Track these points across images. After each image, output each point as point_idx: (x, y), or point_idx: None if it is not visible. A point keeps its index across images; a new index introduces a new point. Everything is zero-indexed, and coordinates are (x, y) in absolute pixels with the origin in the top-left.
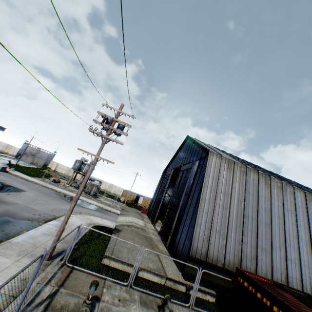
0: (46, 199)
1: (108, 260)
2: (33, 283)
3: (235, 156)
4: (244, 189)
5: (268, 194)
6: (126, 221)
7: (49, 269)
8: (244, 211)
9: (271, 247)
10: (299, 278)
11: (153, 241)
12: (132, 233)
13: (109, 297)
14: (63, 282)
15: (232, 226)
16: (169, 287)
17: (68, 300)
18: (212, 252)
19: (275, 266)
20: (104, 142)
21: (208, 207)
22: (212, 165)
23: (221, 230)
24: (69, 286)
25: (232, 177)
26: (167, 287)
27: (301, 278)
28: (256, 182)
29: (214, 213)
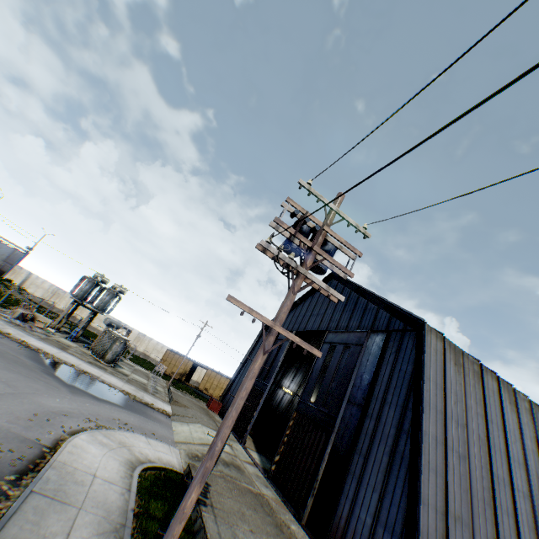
0: (7, 375)
1: None
2: None
3: None
4: (484, 413)
5: (516, 424)
6: (194, 440)
7: None
8: (491, 465)
9: None
10: None
11: (274, 510)
12: (230, 488)
13: None
14: None
15: (478, 502)
16: None
17: None
18: None
19: None
20: (298, 288)
21: (435, 456)
22: (432, 354)
23: (461, 513)
24: None
25: (463, 385)
26: None
27: None
28: (497, 397)
29: (446, 469)
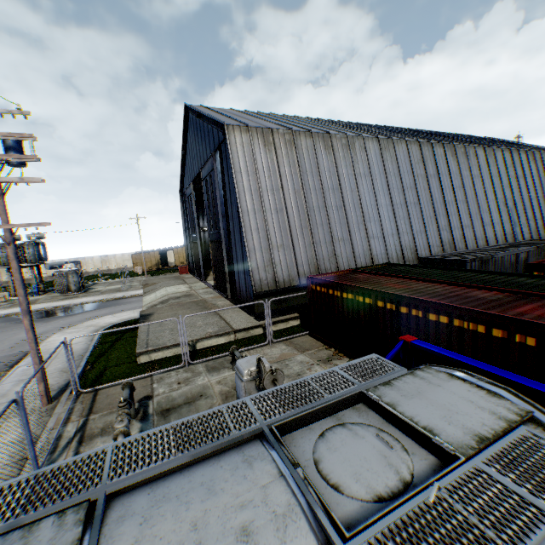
0: None
1: (146, 356)
2: (45, 434)
3: (281, 116)
4: (299, 170)
5: (333, 162)
6: (157, 298)
7: (61, 410)
8: (307, 203)
9: (350, 233)
10: (385, 251)
11: (208, 302)
12: (172, 308)
13: (165, 388)
14: (90, 410)
15: (297, 230)
16: (243, 339)
17: (108, 420)
18: (282, 275)
19: (358, 253)
20: (0, 193)
21: (256, 221)
22: (239, 150)
23: (283, 243)
24: (103, 408)
25: (276, 159)
26: (241, 340)
27: (386, 251)
28: (313, 150)
29: (268, 225)
